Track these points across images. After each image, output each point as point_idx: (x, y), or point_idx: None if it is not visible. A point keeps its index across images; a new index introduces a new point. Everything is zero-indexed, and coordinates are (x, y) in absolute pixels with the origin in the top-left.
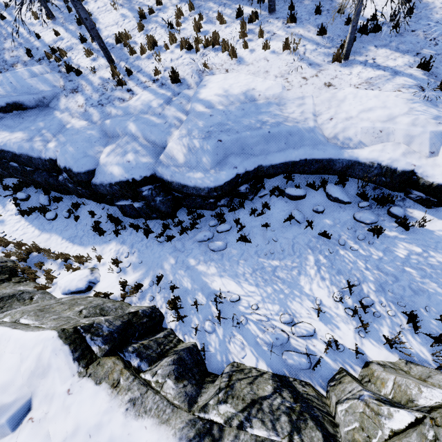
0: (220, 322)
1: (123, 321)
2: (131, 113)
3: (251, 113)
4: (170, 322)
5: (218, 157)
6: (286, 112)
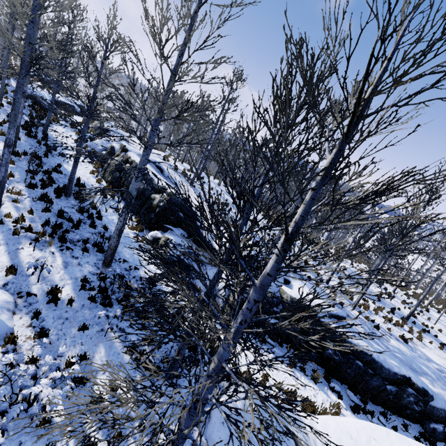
0: None
1: None
2: (405, 354)
3: None
4: None
5: None
6: None
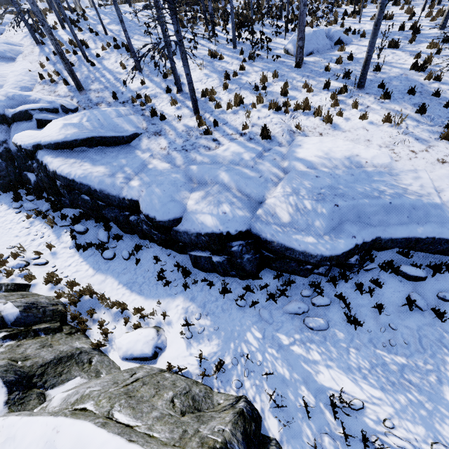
0: (345, 441)
1: (241, 431)
2: (220, 162)
3: (362, 180)
4: (271, 428)
5: (333, 222)
6: (402, 184)
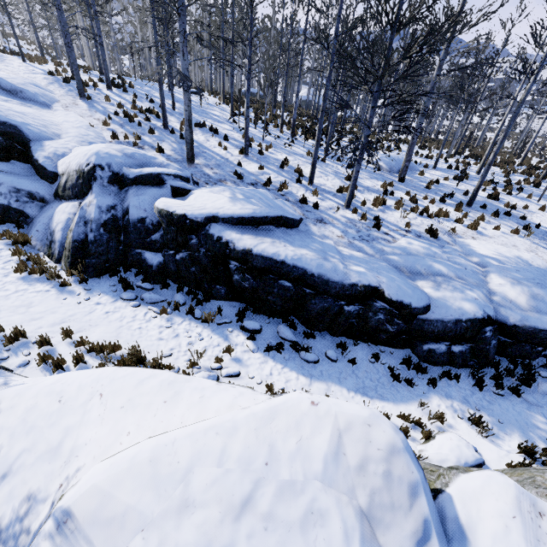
0: None
1: None
2: (414, 254)
3: (546, 274)
4: None
5: None
6: None
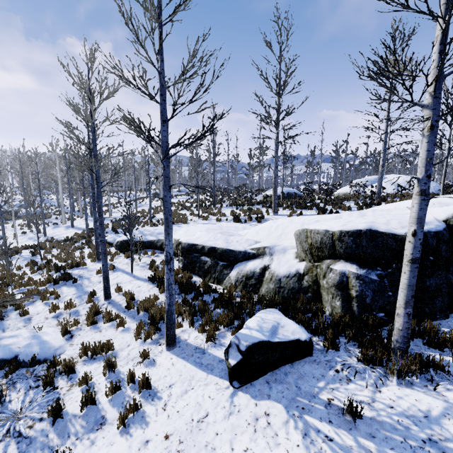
0: None
1: None
2: None
3: None
4: None
5: None
6: None
